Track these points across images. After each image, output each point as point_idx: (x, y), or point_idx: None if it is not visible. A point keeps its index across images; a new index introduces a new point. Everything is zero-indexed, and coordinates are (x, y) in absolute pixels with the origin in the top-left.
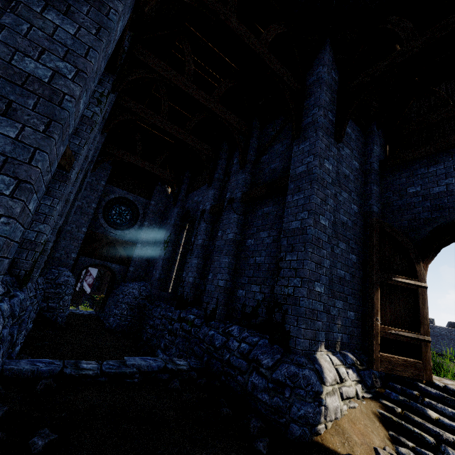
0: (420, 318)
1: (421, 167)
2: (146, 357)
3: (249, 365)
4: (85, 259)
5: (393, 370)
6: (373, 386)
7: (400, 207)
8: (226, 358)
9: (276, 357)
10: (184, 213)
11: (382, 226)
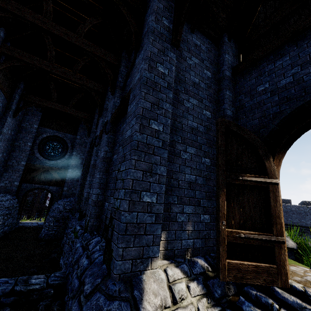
0: (272, 218)
1: (268, 64)
2: (0, 279)
3: (78, 288)
4: (27, 185)
5: (243, 279)
6: (224, 296)
7: (251, 107)
8: (73, 276)
9: (96, 283)
10: (91, 141)
11: (228, 125)
